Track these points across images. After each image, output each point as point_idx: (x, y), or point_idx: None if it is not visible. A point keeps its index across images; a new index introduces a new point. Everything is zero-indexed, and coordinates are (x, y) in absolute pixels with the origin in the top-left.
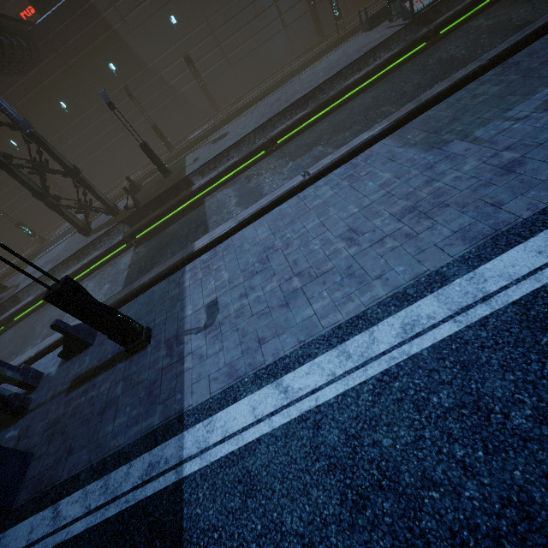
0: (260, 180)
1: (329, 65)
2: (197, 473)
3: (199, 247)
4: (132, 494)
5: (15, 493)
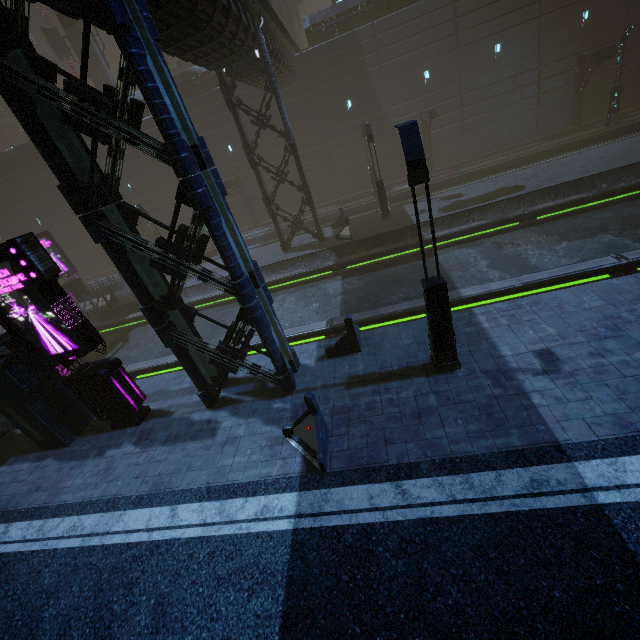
0: (519, 250)
1: (608, 155)
2: (623, 505)
3: (470, 295)
4: (519, 500)
5: (326, 458)
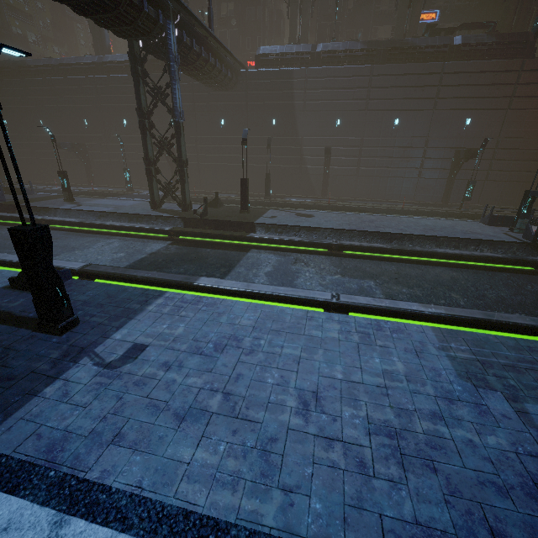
0: (303, 269)
1: (432, 226)
2: None
3: (200, 283)
4: None
5: None
